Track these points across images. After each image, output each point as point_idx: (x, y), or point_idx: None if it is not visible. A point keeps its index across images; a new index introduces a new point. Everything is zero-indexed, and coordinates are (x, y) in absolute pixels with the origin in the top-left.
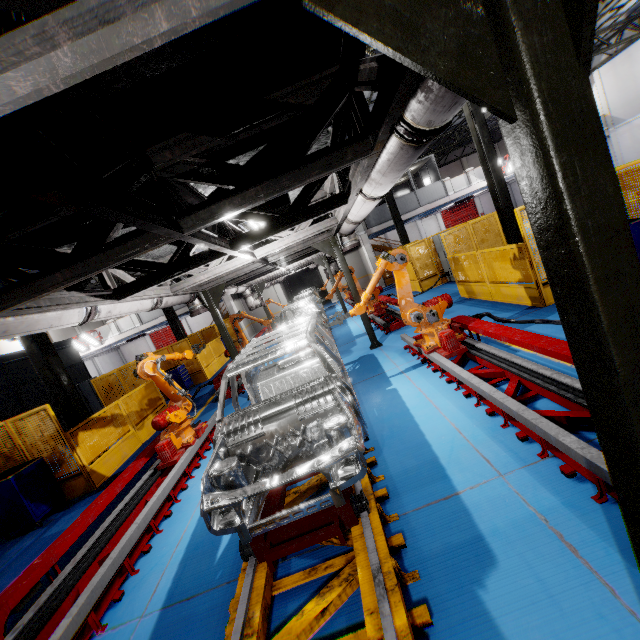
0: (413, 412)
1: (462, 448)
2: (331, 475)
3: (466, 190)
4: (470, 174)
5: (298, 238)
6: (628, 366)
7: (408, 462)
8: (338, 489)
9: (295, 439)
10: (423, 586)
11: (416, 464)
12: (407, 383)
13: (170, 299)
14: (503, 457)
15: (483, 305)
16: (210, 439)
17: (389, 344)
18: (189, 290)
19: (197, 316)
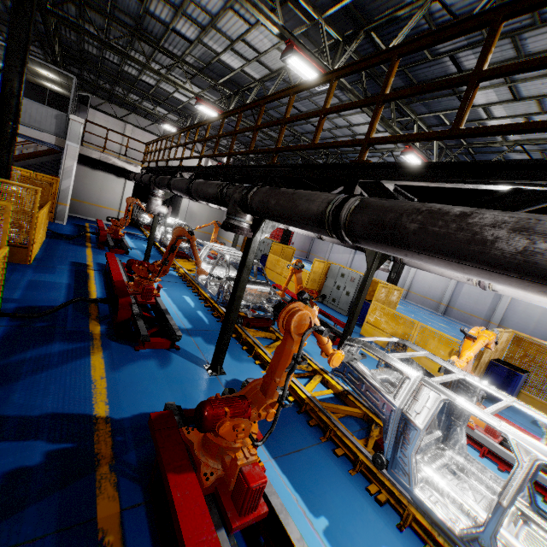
0: None
1: None
2: None
3: None
4: None
5: None
6: None
7: None
8: None
9: None
10: None
11: None
12: None
13: None
14: None
15: None
16: None
17: None
18: None
19: None
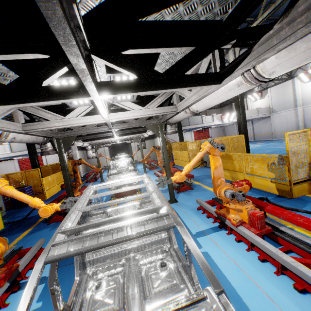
0: (245, 298)
1: None
2: None
3: (211, 123)
4: (214, 116)
5: (146, 114)
6: None
7: None
8: None
9: None
10: None
11: None
12: (216, 249)
13: (20, 136)
14: None
15: None
16: (22, 275)
17: (183, 202)
18: (43, 133)
19: (53, 155)
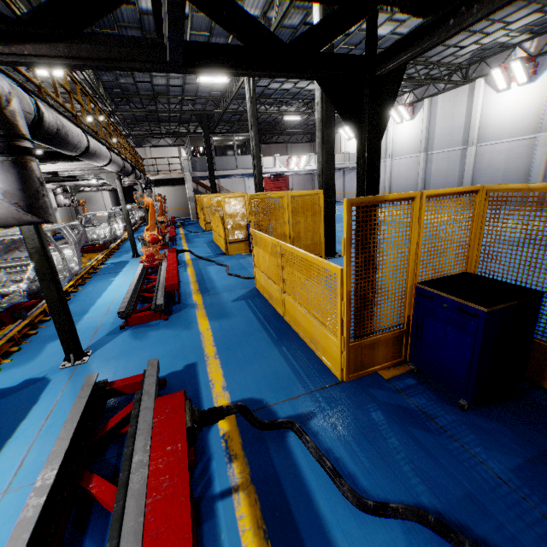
0: (106, 291)
1: (105, 306)
2: (1, 297)
3: (271, 169)
4: (277, 159)
5: (72, 167)
6: (32, 249)
7: (76, 309)
8: (2, 303)
9: (0, 285)
10: (29, 344)
11: (78, 310)
12: (123, 278)
13: None
14: (115, 309)
15: (213, 248)
16: None
17: None
18: None
19: None
